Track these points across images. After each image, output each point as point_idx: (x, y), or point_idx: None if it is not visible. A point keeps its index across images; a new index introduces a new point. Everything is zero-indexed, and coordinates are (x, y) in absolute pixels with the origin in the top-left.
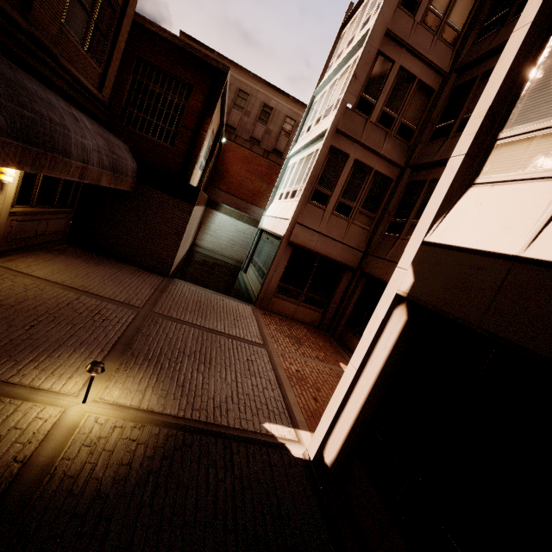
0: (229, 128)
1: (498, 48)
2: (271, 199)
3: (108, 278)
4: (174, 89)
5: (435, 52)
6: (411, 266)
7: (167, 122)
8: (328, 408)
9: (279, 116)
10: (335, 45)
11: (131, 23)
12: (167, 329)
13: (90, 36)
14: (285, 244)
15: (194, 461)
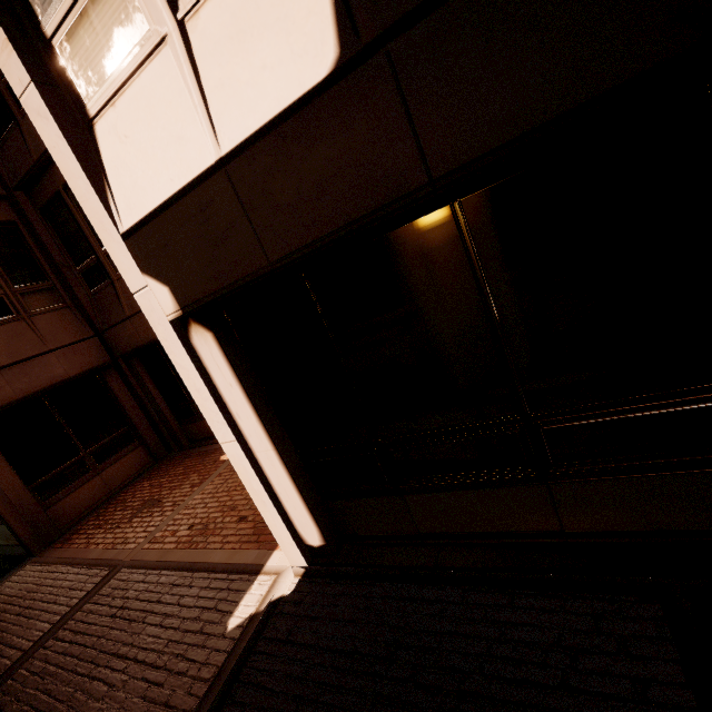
0: None
1: None
2: None
3: None
4: None
5: None
6: (146, 275)
7: None
8: (260, 509)
9: None
10: None
11: None
12: None
13: None
14: None
15: None
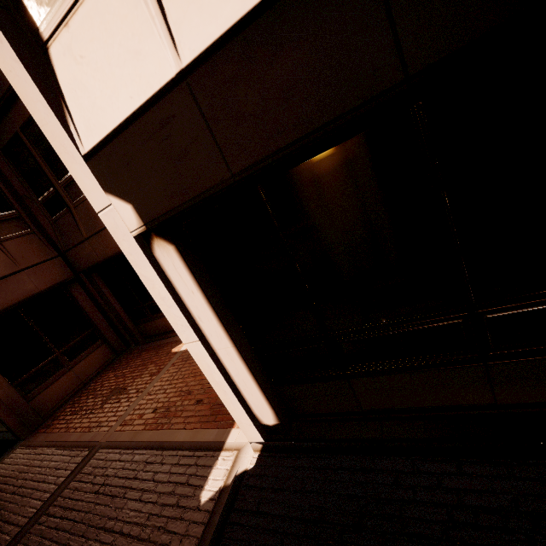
0: None
1: None
2: None
3: None
4: None
5: None
6: (109, 194)
7: None
8: (221, 397)
9: None
10: None
11: None
12: None
13: None
14: None
15: None
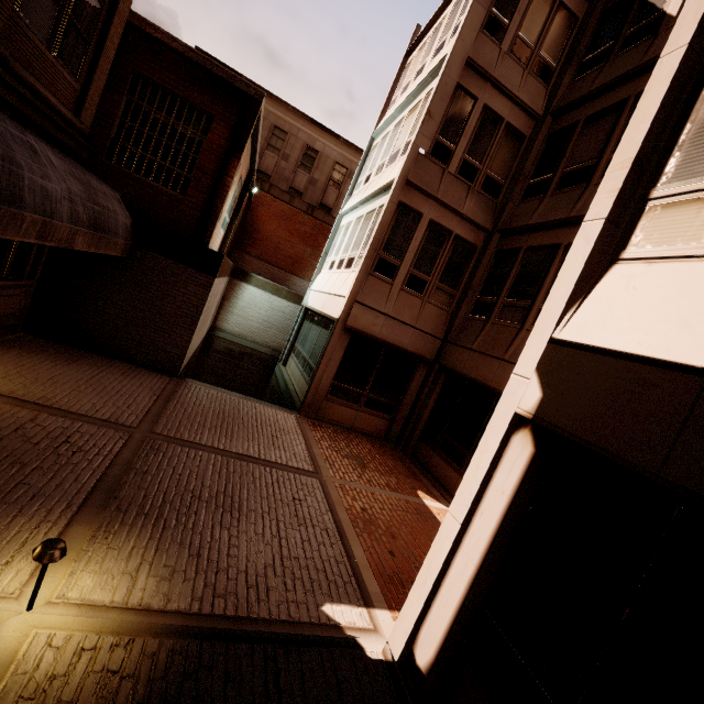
0: (262, 175)
1: (603, 88)
2: (318, 268)
3: (85, 382)
4: (187, 118)
5: (527, 89)
6: (536, 373)
7: (177, 162)
8: (418, 579)
9: (327, 162)
10: (398, 75)
11: (125, 26)
12: (175, 460)
13: (62, 36)
14: (340, 330)
15: (217, 695)
